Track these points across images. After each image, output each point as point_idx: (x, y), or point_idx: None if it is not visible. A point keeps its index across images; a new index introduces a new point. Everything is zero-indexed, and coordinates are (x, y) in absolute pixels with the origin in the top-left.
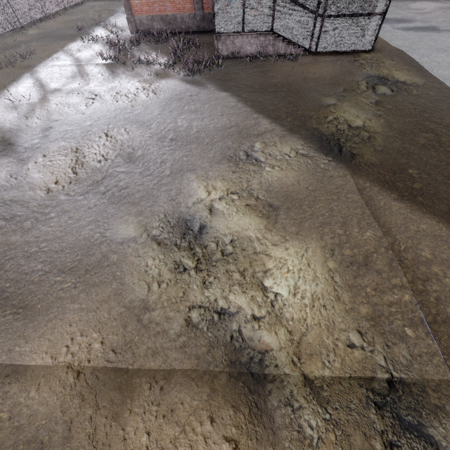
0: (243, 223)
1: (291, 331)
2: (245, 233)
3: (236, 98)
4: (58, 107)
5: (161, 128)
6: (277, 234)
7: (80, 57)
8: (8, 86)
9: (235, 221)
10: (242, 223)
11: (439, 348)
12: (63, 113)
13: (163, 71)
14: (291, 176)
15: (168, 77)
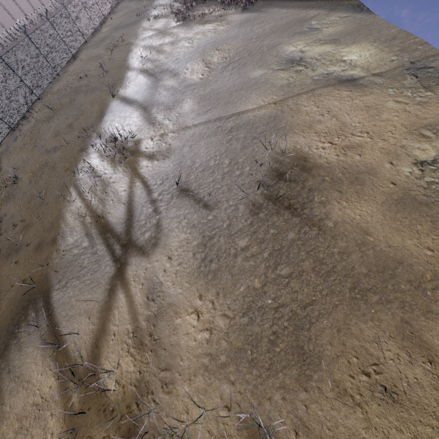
0: (322, 48)
1: (362, 67)
2: (325, 51)
3: (285, 8)
4: (173, 50)
5: (246, 36)
6: (342, 46)
7: (157, 28)
8: (127, 55)
9: (317, 49)
10: (321, 49)
11: (434, 47)
12: (179, 51)
13: (223, 14)
14: (340, 28)
15: (229, 16)
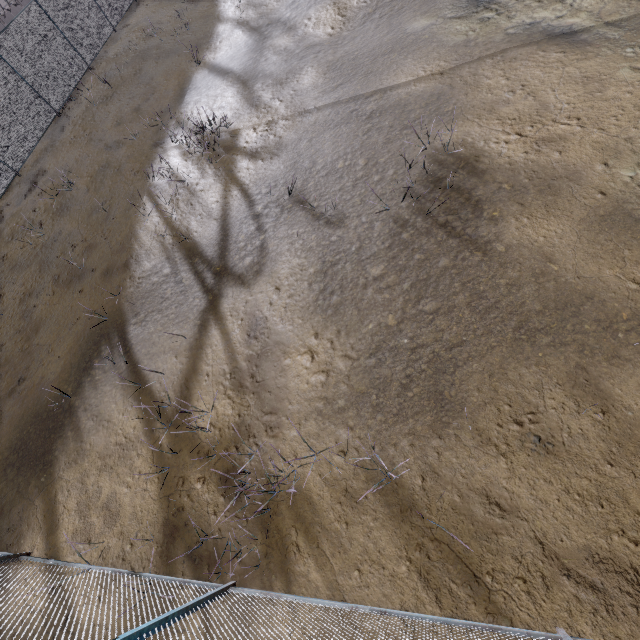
0: None
1: (590, 11)
2: None
3: None
4: None
5: None
6: None
7: None
8: None
9: None
10: None
11: None
12: None
13: None
14: None
15: None
